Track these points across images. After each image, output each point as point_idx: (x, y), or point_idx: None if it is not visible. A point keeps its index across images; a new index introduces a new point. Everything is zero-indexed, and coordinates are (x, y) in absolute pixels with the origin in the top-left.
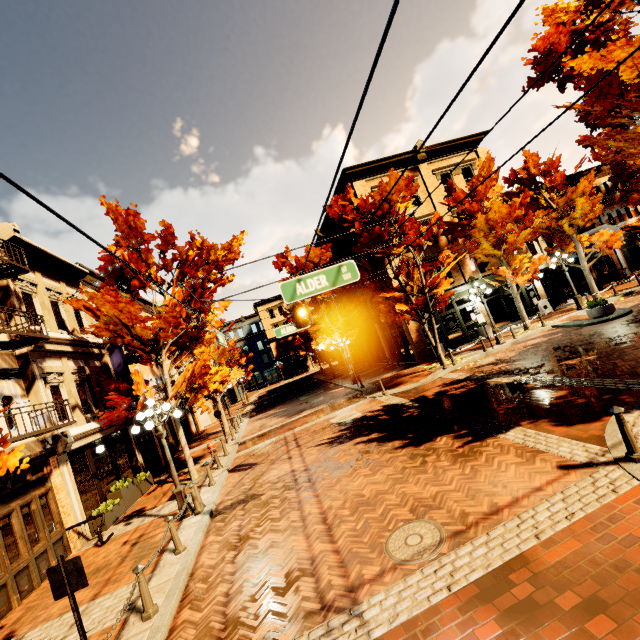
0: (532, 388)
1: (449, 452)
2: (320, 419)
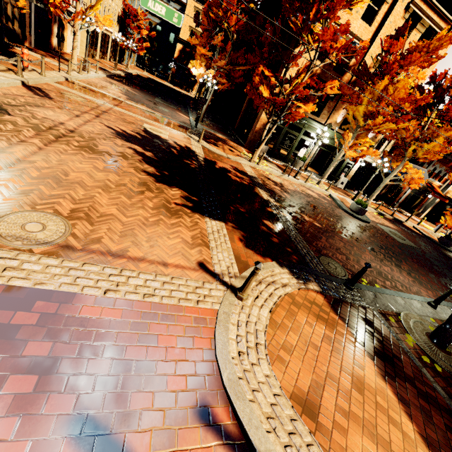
0: (267, 212)
1: (165, 201)
2: (141, 117)
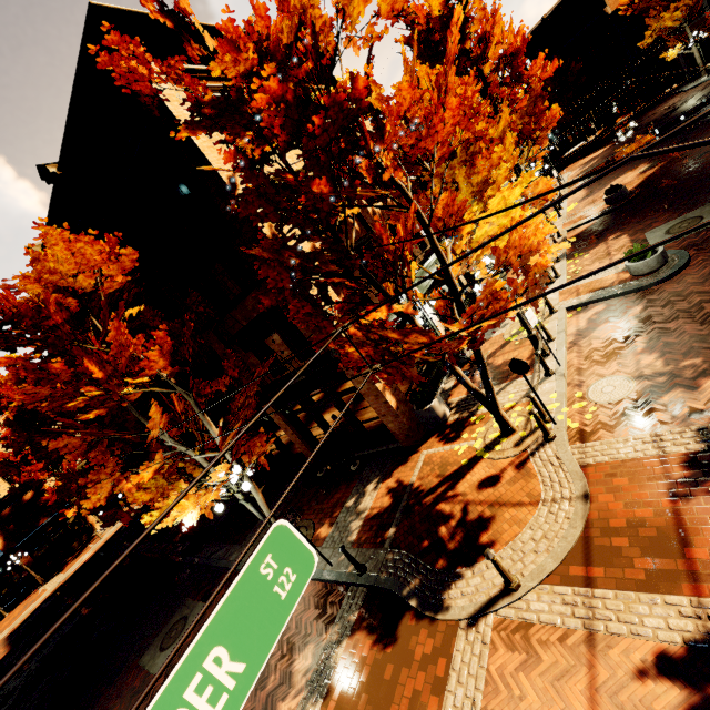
0: None
1: None
2: None
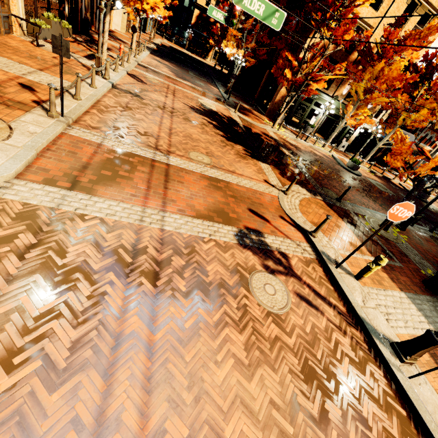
0: (290, 162)
1: (237, 151)
2: (194, 93)
